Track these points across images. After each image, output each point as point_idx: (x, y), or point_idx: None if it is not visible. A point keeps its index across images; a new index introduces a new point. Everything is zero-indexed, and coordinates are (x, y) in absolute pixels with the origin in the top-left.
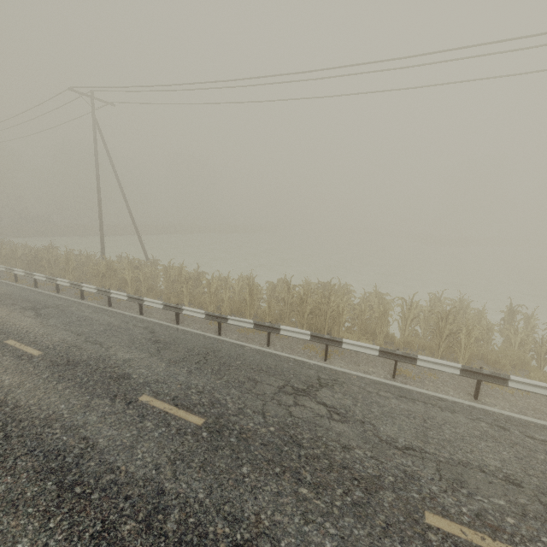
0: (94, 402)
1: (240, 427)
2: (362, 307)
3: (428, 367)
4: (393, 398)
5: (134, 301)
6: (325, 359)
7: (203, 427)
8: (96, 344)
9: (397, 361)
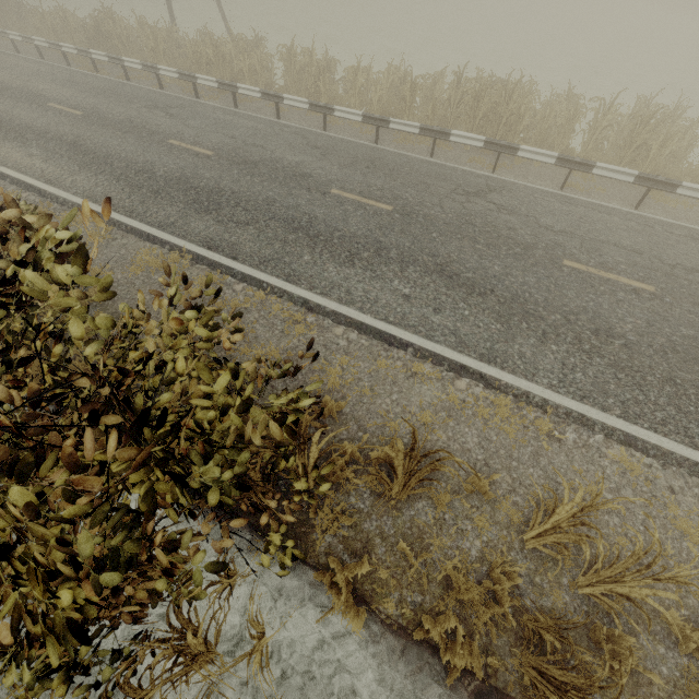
0: (295, 193)
1: (424, 213)
2: (547, 112)
3: (603, 175)
4: (557, 203)
5: (271, 99)
6: (493, 171)
7: (394, 212)
8: (257, 147)
9: (571, 170)
